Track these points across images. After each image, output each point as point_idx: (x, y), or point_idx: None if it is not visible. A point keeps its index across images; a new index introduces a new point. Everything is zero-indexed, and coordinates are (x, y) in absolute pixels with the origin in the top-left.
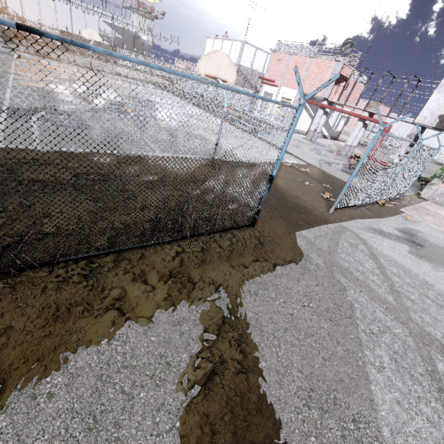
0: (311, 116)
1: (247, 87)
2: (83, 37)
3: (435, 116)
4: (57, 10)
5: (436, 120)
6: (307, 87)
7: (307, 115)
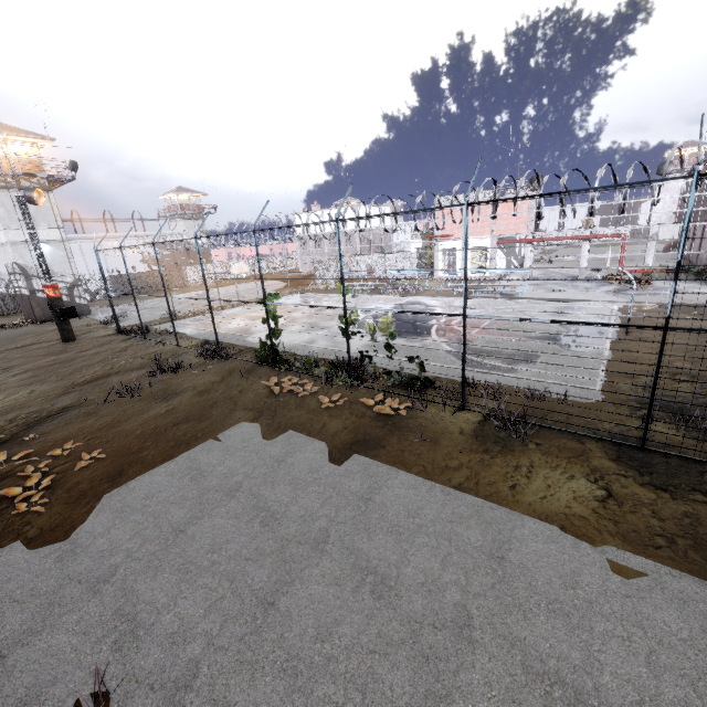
0: (505, 253)
1: (373, 249)
2: (140, 272)
3: (669, 214)
4: (85, 253)
5: (672, 216)
6: (502, 229)
7: (502, 255)
